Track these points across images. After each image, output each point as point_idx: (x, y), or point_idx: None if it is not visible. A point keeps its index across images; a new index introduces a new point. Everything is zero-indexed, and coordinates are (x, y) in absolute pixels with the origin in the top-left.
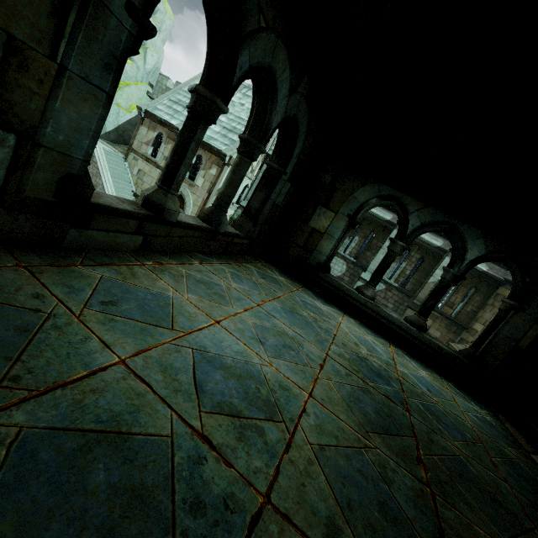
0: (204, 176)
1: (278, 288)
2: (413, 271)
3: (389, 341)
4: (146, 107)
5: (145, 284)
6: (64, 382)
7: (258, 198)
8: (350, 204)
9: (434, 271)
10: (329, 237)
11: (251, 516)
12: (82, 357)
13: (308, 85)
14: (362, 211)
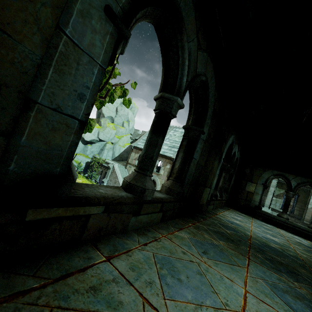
0: (164, 169)
1: (248, 218)
2: (294, 202)
3: (305, 239)
4: (134, 144)
5: (228, 219)
6: (250, 236)
7: (227, 184)
8: (261, 179)
9: (309, 201)
10: (256, 194)
11: (301, 259)
12: (246, 233)
13: (240, 148)
14: (268, 181)
